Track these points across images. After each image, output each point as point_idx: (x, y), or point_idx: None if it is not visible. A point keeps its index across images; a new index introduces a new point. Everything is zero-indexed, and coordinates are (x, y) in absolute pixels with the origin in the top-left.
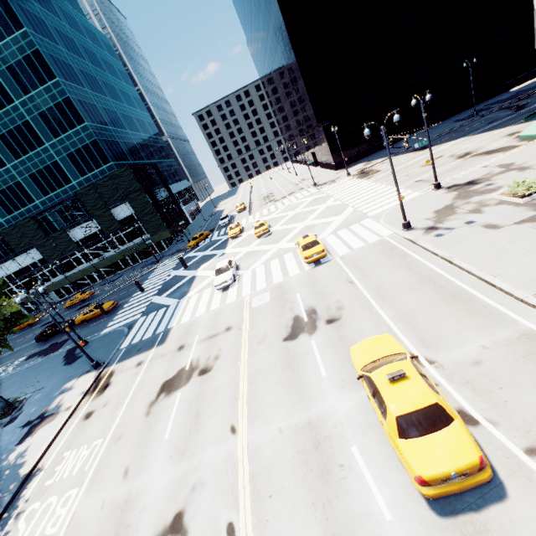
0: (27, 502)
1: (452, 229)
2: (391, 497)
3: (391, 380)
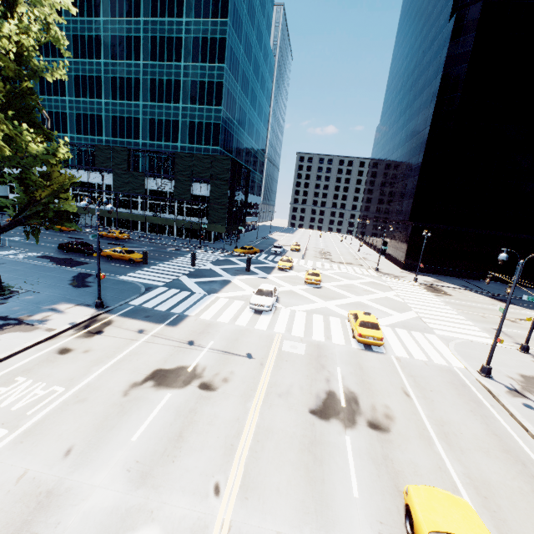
0: None
1: None
2: None
3: None
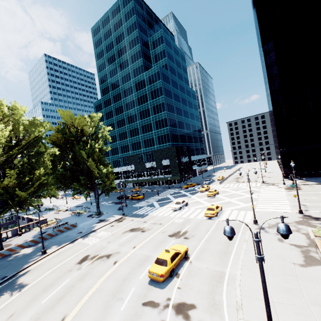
0: (90, 236)
1: (267, 232)
2: (145, 276)
3: (165, 251)
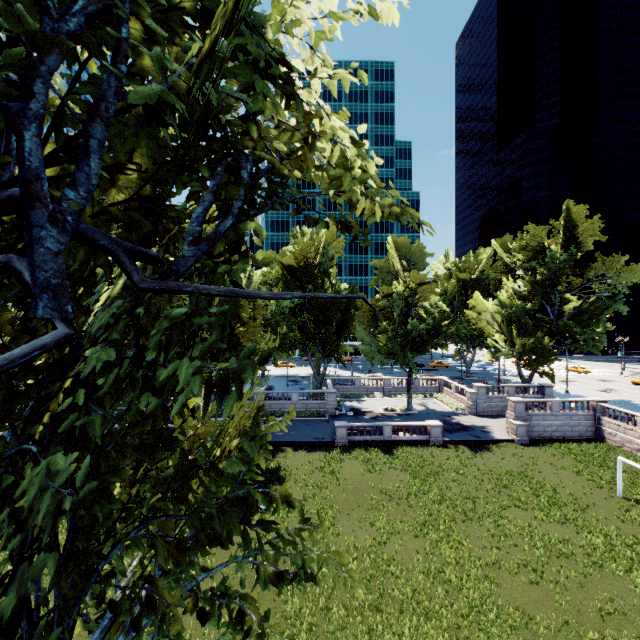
0: None
1: None
2: None
3: None
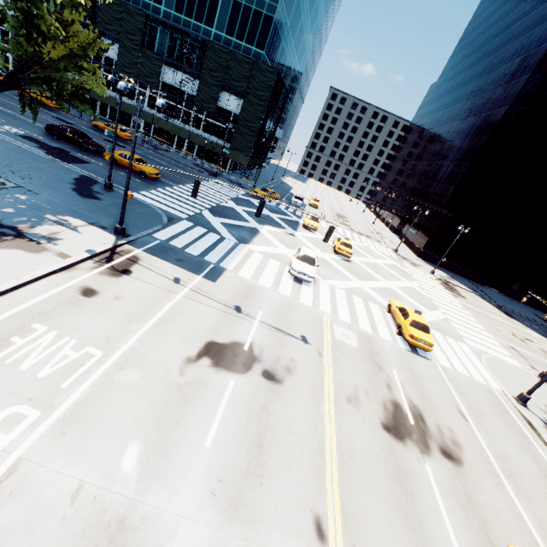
0: None
1: None
2: None
3: None
